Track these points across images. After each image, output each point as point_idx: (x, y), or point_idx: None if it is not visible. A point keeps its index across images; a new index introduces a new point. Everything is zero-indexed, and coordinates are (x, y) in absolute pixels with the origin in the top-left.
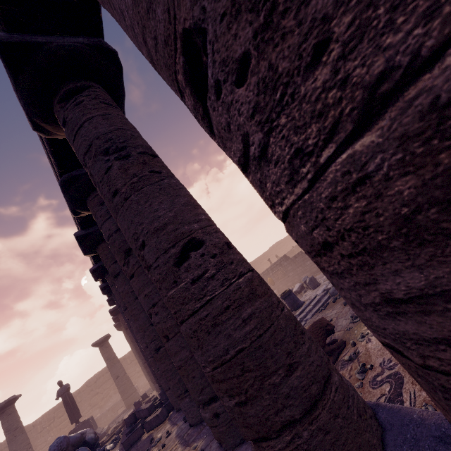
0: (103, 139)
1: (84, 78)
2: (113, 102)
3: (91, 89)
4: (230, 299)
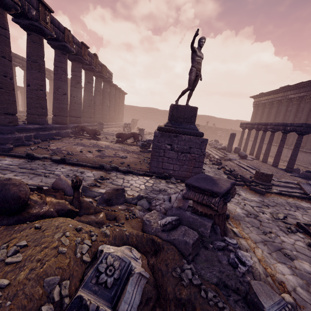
0: (27, 54)
1: (31, 31)
2: (36, 40)
3: (31, 35)
4: (28, 96)
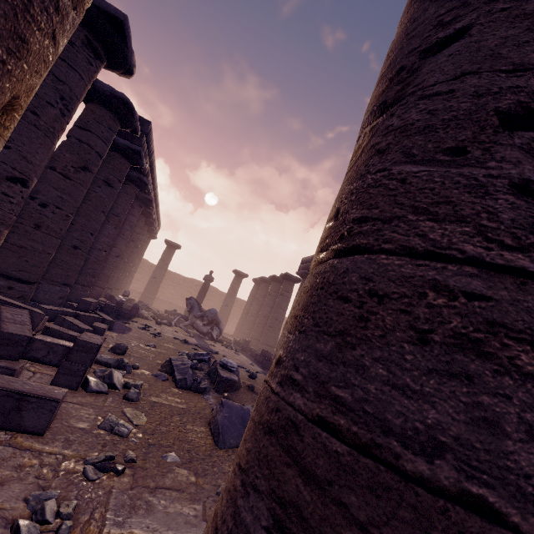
0: None
1: None
2: None
3: None
4: None
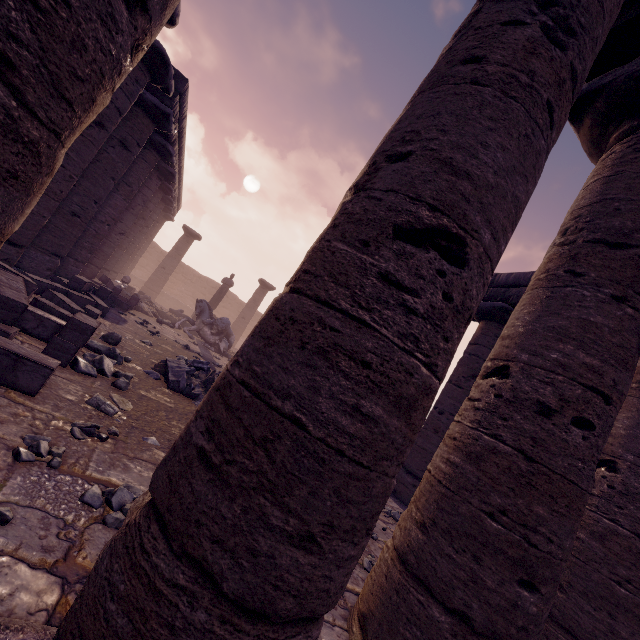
0: None
1: None
2: None
3: None
4: None
